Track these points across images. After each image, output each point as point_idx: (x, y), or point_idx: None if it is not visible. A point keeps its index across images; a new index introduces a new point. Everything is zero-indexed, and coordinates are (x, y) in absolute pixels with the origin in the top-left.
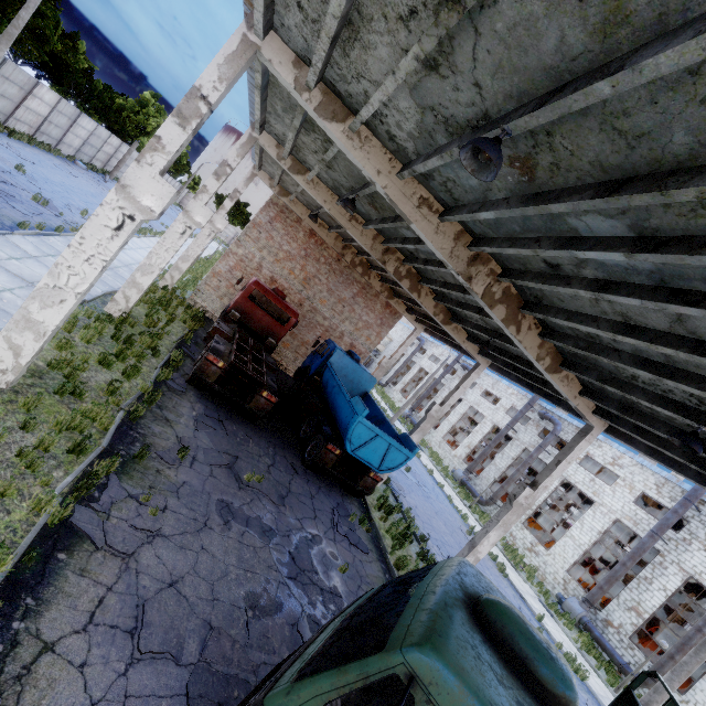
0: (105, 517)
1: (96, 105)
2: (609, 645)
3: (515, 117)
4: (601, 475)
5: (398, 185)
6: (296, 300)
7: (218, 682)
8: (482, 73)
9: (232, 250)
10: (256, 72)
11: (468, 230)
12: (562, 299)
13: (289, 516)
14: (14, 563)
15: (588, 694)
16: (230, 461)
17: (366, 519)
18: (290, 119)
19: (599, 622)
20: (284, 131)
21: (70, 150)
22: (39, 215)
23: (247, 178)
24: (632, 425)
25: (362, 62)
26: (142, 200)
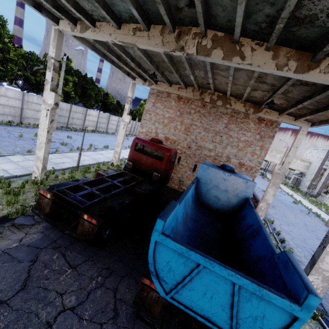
0: None
1: None
2: None
3: None
4: None
5: None
6: (185, 145)
7: None
8: None
9: (140, 132)
10: None
11: None
12: None
13: None
14: None
15: None
16: None
17: None
18: None
19: None
20: None
21: (113, 131)
22: (55, 148)
23: (131, 87)
24: None
25: None
26: None
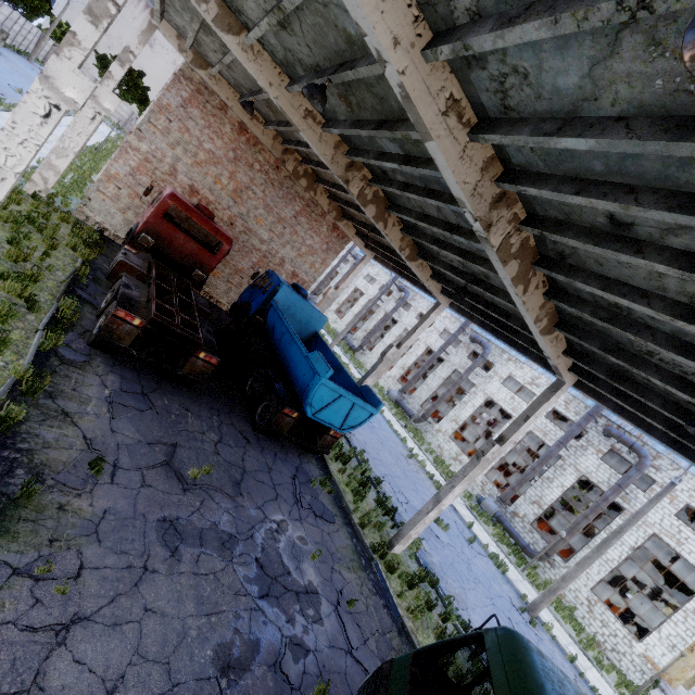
0: None
1: None
2: (516, 533)
3: None
4: (518, 392)
5: (422, 72)
6: (225, 218)
7: None
8: None
9: (131, 144)
10: None
11: (500, 156)
12: (602, 262)
13: (249, 508)
14: None
15: (508, 584)
16: (166, 454)
17: (328, 481)
18: None
19: (508, 514)
20: None
21: None
22: None
23: (143, 30)
24: (611, 387)
25: None
26: None
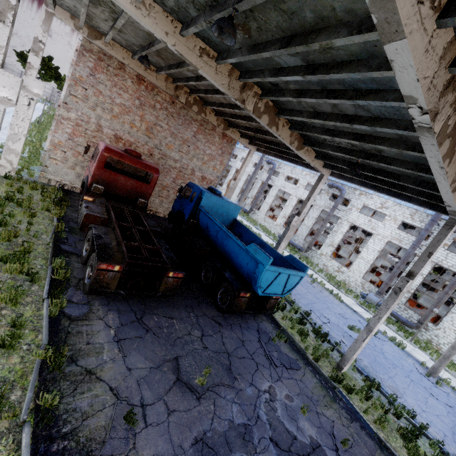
0: None
1: None
2: (395, 313)
3: None
4: (371, 215)
5: None
6: (145, 151)
7: None
8: None
9: (62, 116)
10: None
11: None
12: None
13: (245, 389)
14: None
15: (409, 357)
16: (173, 370)
17: (282, 333)
18: None
19: None
20: None
21: None
22: None
23: (43, 20)
24: None
25: None
26: None
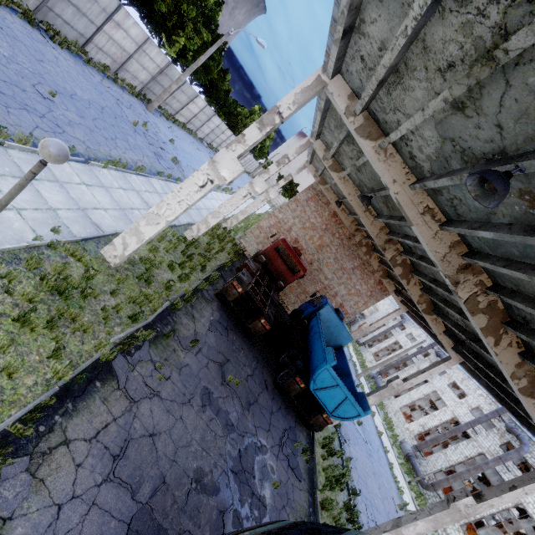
0: (131, 369)
1: (225, 110)
2: None
3: (532, 157)
4: None
5: (409, 194)
6: (308, 259)
7: (153, 527)
8: (506, 117)
9: (275, 214)
10: (322, 100)
11: (465, 241)
12: None
13: (249, 421)
14: (72, 377)
15: None
16: (222, 361)
17: (309, 450)
18: (338, 133)
19: None
20: (332, 141)
21: (202, 135)
22: (171, 169)
23: (300, 168)
24: None
25: (400, 99)
26: (222, 171)
